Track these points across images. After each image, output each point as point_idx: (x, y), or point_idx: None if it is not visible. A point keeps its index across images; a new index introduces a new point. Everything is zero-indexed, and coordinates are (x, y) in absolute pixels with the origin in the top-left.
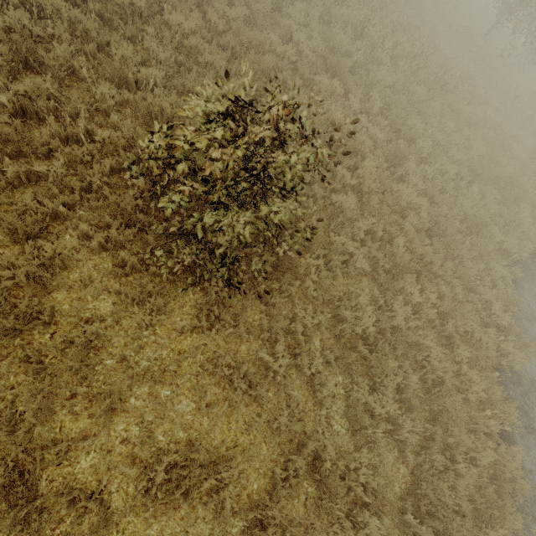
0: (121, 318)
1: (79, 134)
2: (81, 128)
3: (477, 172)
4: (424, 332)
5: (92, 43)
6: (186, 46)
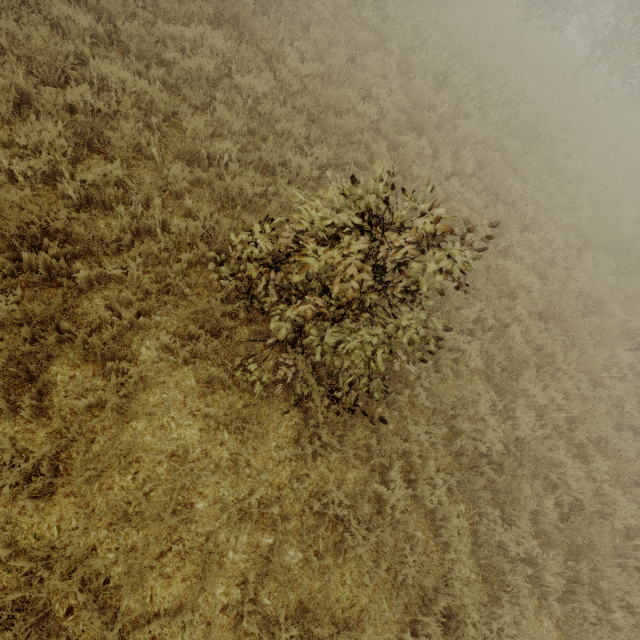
0: (210, 448)
1: (152, 225)
2: (153, 217)
3: (587, 237)
4: (552, 441)
5: (159, 115)
6: (256, 109)
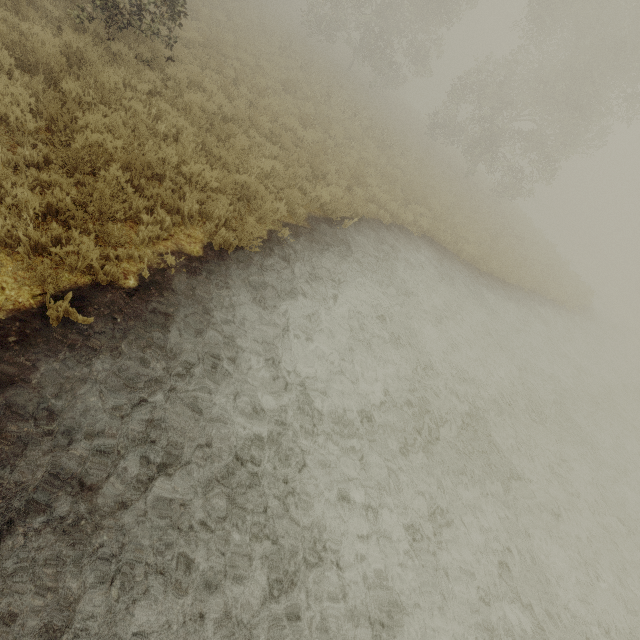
0: None
1: None
2: None
3: (385, 174)
4: (252, 152)
5: None
6: None
